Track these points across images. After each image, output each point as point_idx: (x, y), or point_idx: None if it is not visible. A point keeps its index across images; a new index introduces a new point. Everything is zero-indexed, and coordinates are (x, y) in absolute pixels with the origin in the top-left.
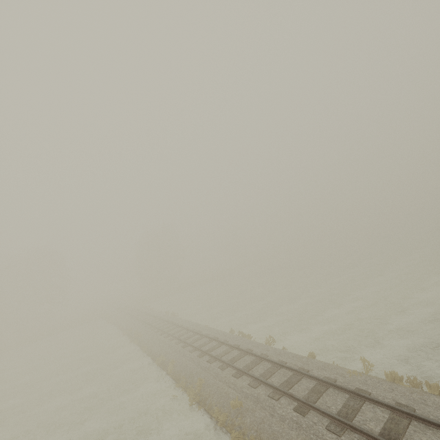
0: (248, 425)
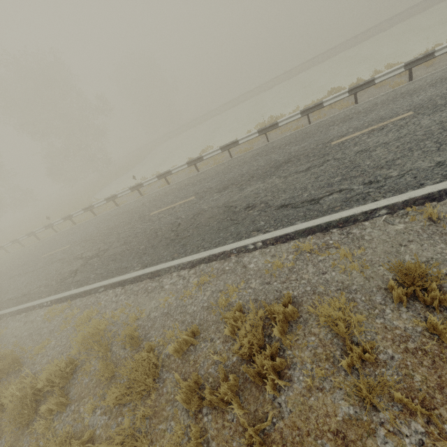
0: None
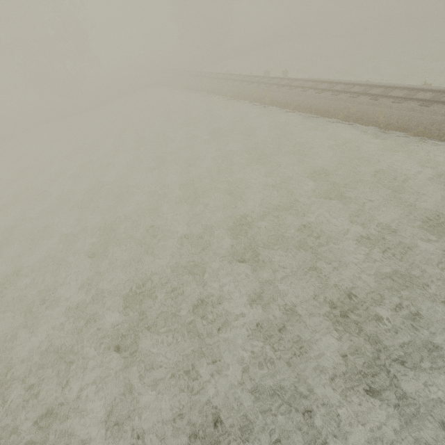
0: None
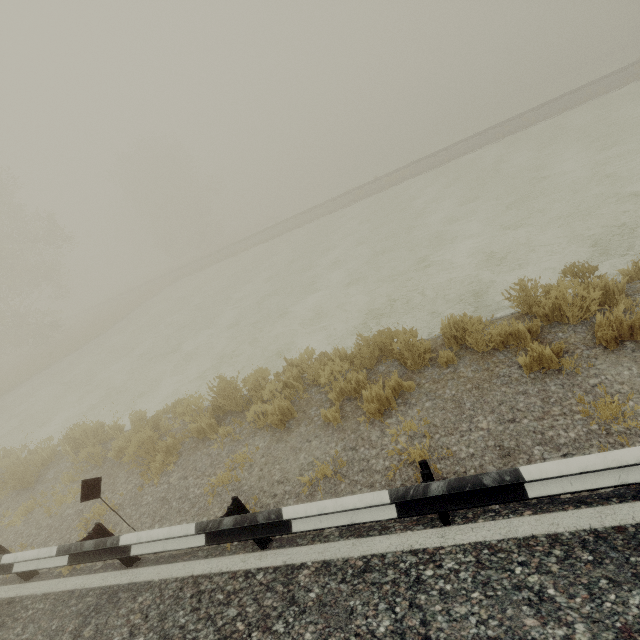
0: None
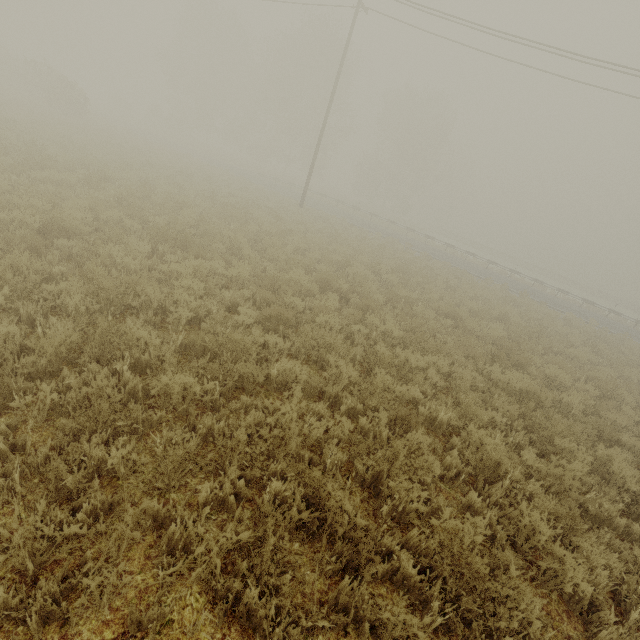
0: None
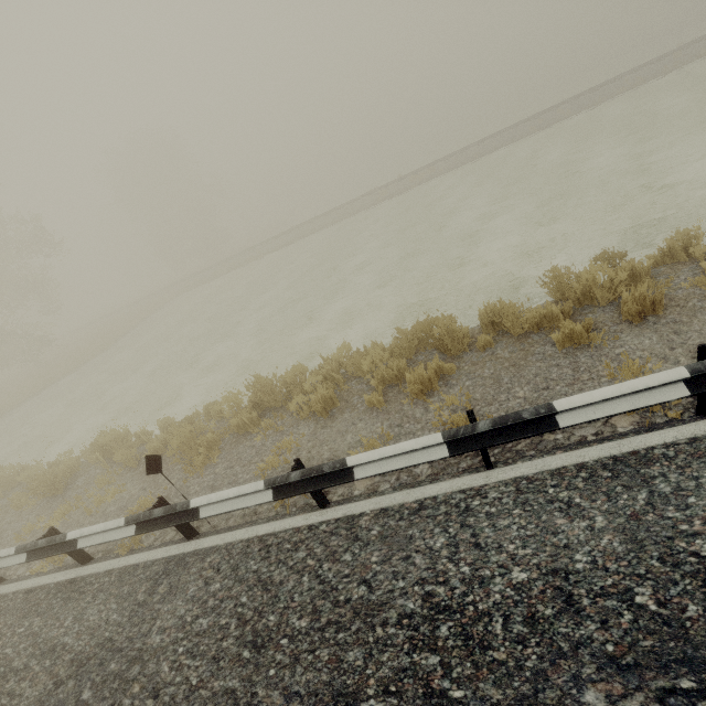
0: (698, 51)
